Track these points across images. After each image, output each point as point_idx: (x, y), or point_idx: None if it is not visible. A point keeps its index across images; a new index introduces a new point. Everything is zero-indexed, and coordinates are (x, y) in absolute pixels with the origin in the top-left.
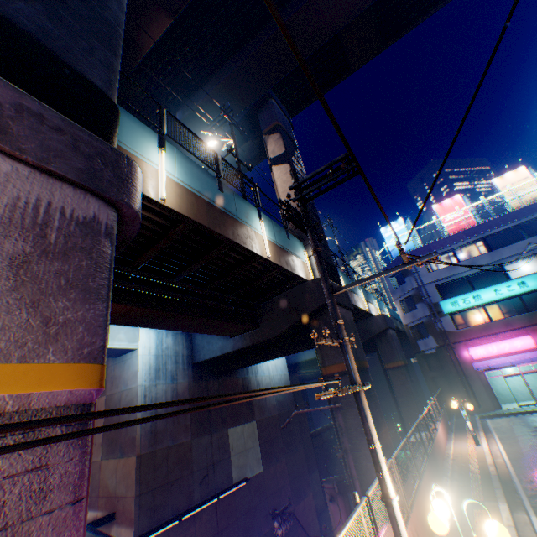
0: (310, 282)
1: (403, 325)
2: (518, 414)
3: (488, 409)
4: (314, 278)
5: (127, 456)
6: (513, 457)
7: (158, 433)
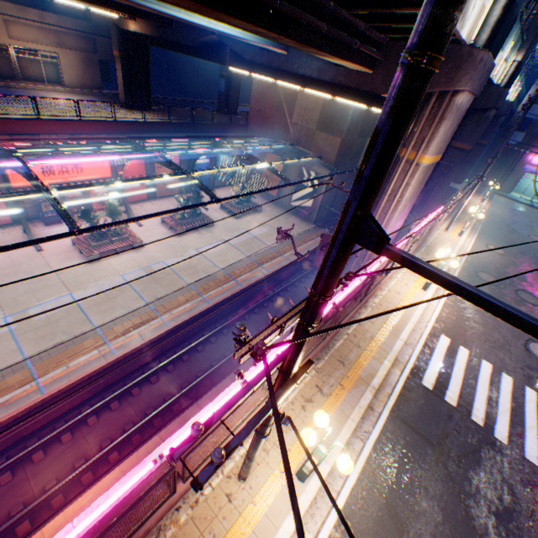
0: (494, 88)
1: (515, 111)
2: (513, 201)
3: (502, 191)
4: (499, 83)
5: (334, 137)
6: (490, 213)
7: (349, 132)
